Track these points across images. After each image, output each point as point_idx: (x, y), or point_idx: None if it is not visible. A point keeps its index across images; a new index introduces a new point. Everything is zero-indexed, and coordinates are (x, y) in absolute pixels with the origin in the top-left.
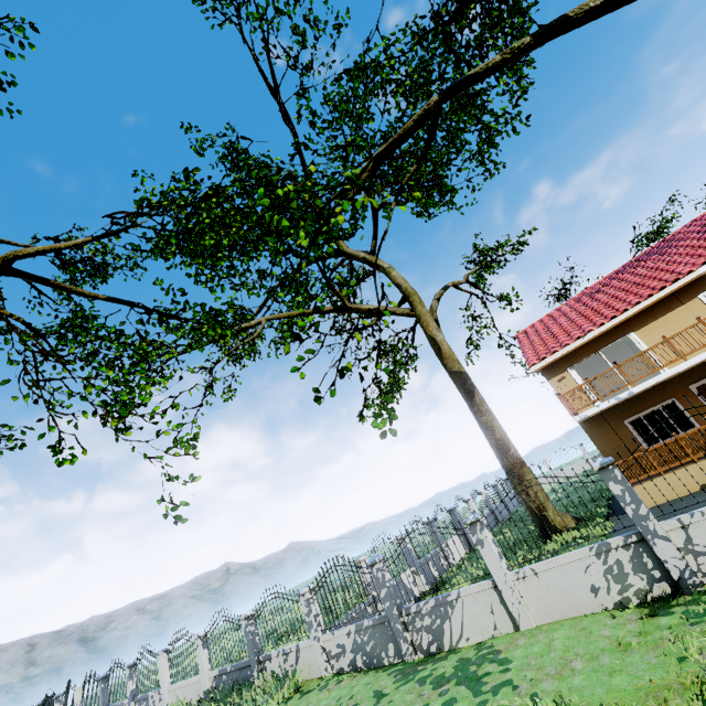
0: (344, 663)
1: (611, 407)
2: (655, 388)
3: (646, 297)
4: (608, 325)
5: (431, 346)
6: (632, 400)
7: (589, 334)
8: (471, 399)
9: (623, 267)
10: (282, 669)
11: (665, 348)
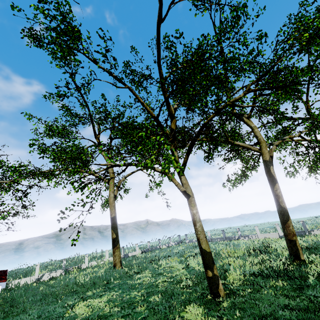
0: None
1: None
2: None
3: None
4: None
5: None
6: None
7: None
8: None
9: None
10: (319, 233)
11: None
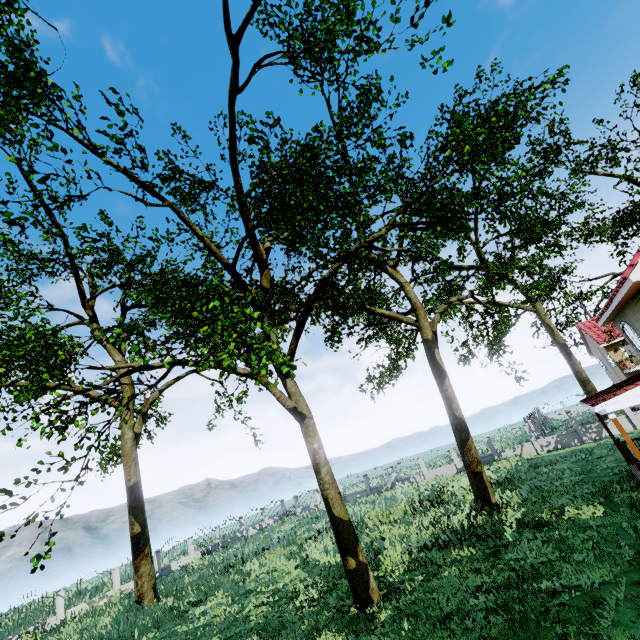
0: (550, 448)
1: None
2: None
3: None
4: None
5: (547, 329)
6: None
7: None
8: (570, 357)
9: None
10: (512, 454)
11: None
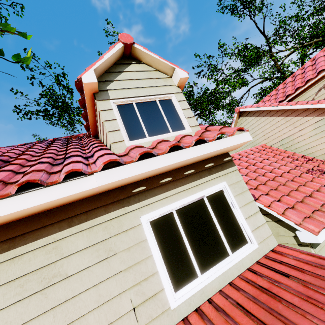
0: None
1: None
2: None
3: None
4: None
5: None
6: None
7: None
8: None
9: None
10: None
11: None
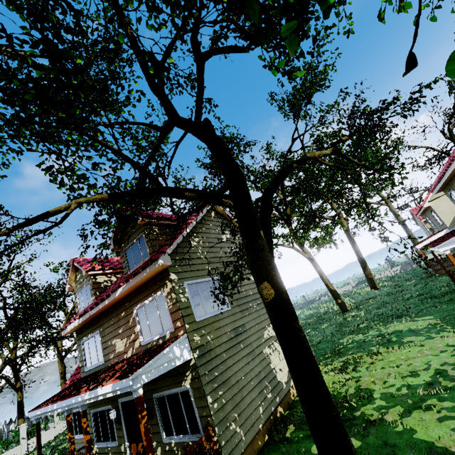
0: (398, 272)
1: None
2: None
3: None
4: None
5: (393, 214)
6: None
7: None
8: (406, 228)
9: None
10: (380, 276)
11: None
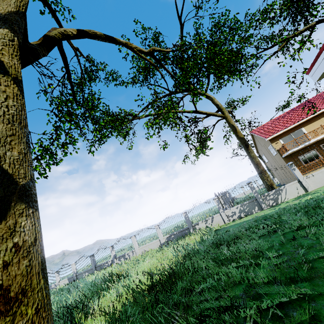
0: (235, 217)
1: (294, 152)
2: (309, 146)
3: (310, 115)
4: (296, 124)
5: (232, 128)
6: (301, 150)
7: (289, 127)
8: (248, 147)
9: (292, 109)
10: (205, 226)
11: (321, 128)
